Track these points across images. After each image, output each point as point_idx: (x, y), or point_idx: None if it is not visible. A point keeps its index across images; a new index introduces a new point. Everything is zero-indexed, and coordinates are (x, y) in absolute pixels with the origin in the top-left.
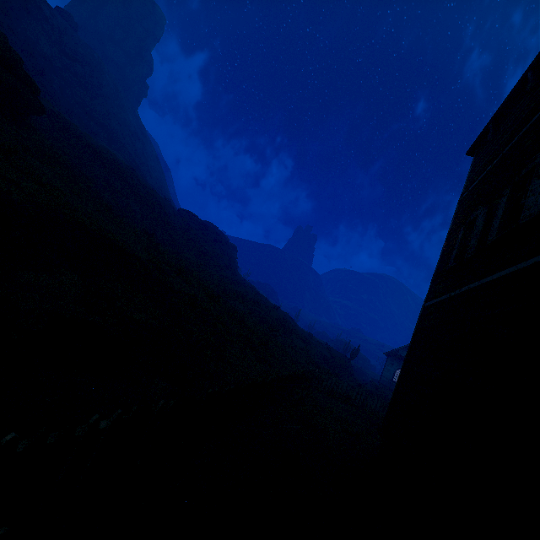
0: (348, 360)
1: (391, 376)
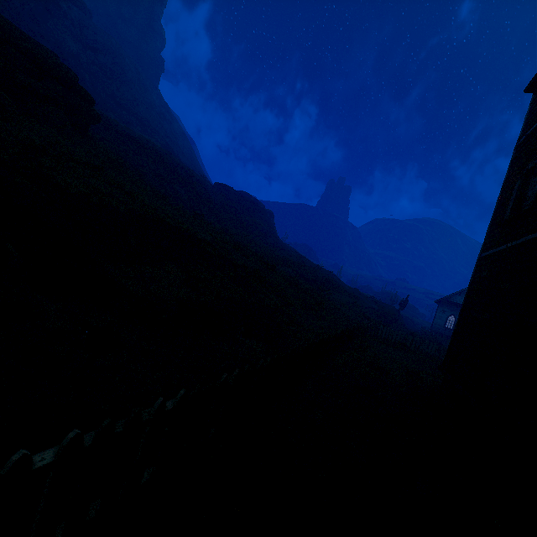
0: (397, 311)
1: (444, 323)
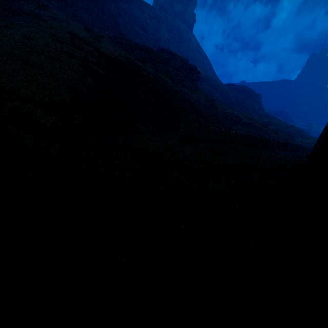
0: None
1: None
